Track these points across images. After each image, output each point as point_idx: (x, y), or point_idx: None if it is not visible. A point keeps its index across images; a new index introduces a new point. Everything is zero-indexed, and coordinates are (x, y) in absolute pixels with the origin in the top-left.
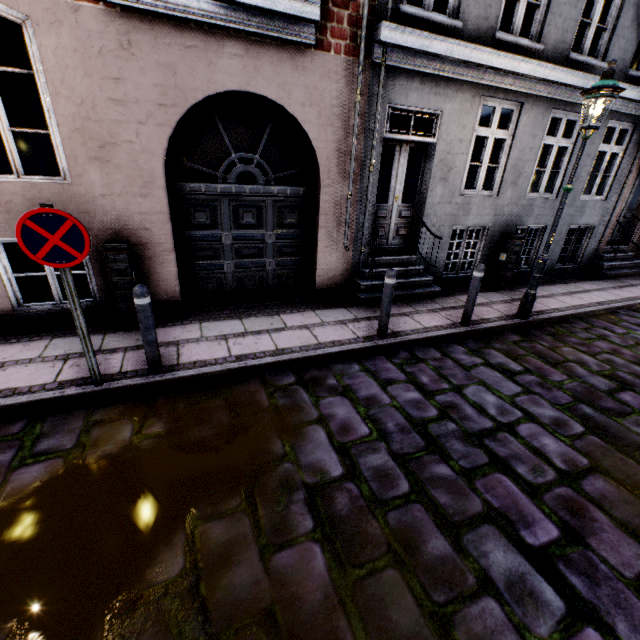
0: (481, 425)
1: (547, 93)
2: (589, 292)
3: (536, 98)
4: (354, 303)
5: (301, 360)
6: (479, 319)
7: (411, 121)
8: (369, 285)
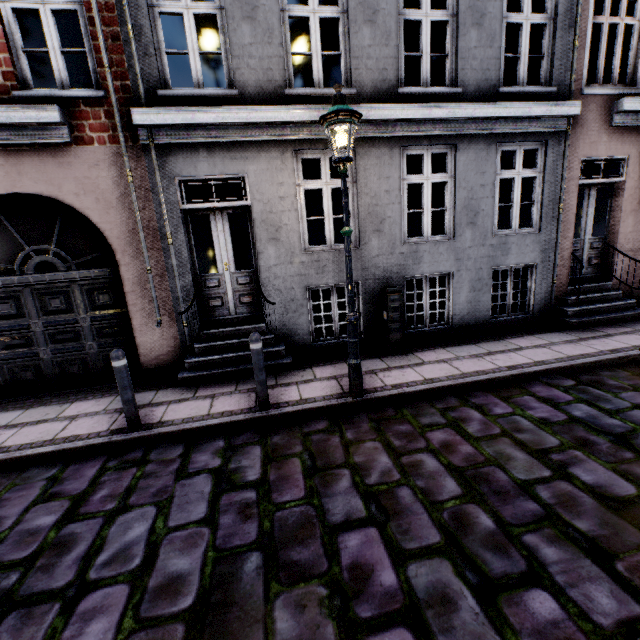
0: (49, 582)
1: (382, 132)
2: (518, 350)
3: (371, 140)
4: (178, 383)
5: (0, 463)
6: (296, 399)
7: (213, 189)
8: (194, 362)
